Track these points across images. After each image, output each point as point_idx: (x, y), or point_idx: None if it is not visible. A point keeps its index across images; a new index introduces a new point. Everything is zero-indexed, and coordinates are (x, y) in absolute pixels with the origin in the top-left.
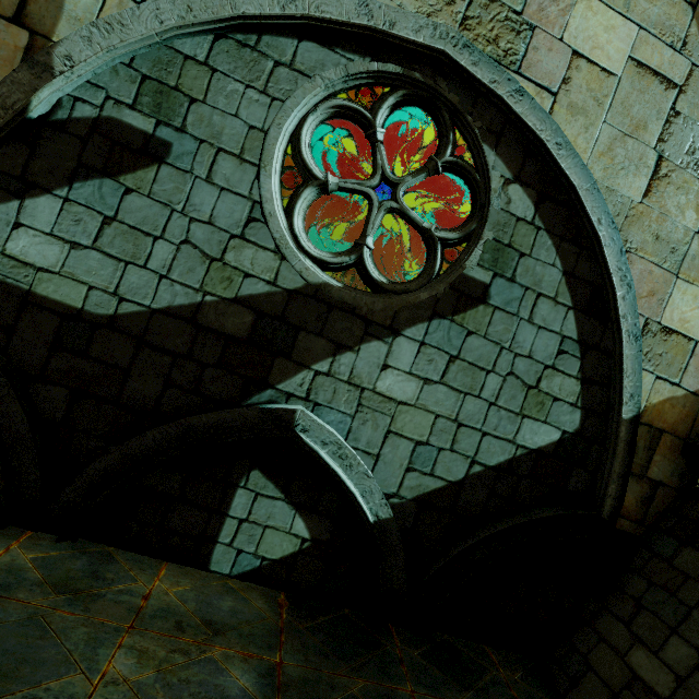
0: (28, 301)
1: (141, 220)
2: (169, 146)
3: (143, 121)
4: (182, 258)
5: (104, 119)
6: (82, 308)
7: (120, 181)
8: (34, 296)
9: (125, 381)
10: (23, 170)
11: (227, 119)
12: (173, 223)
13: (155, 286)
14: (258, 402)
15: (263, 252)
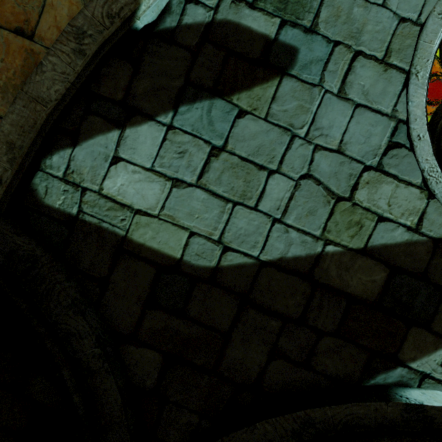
0: (124, 250)
1: (254, 149)
2: (294, 53)
3: (264, 22)
4: (301, 197)
5: (218, 23)
6: (180, 258)
7: (232, 101)
8: (129, 243)
9: (223, 347)
10: (124, 94)
11: (371, 11)
12: (292, 152)
13: (266, 232)
14: (383, 383)
15: (405, 189)
